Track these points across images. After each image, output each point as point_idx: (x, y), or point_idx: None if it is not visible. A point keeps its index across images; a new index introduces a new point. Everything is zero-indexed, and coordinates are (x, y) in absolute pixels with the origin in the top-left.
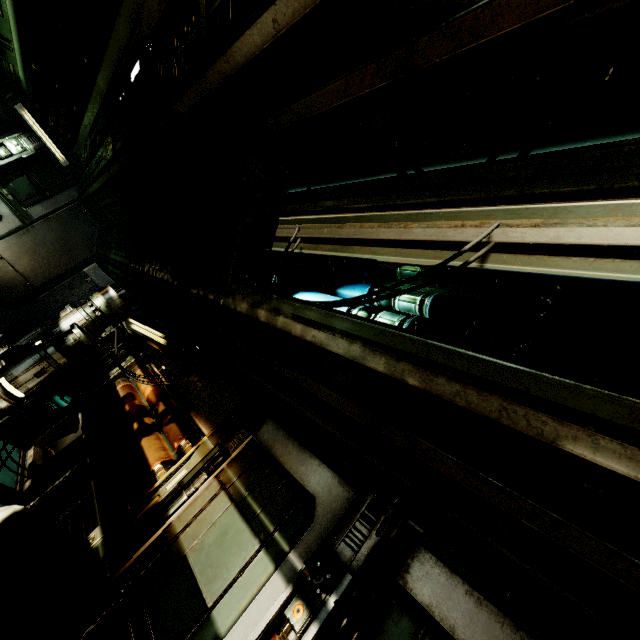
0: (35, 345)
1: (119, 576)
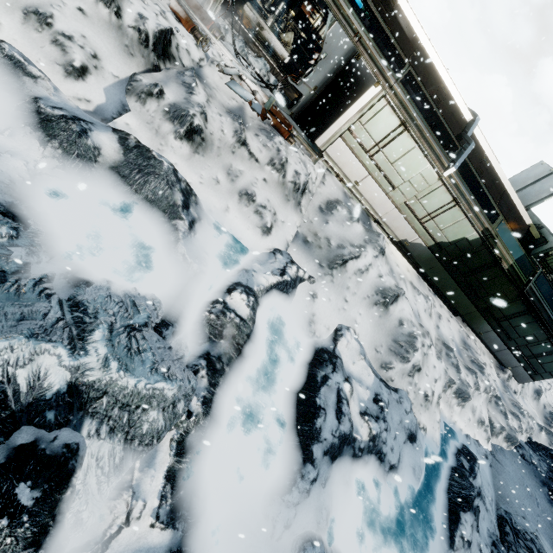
0: (296, 3)
1: (311, 43)
